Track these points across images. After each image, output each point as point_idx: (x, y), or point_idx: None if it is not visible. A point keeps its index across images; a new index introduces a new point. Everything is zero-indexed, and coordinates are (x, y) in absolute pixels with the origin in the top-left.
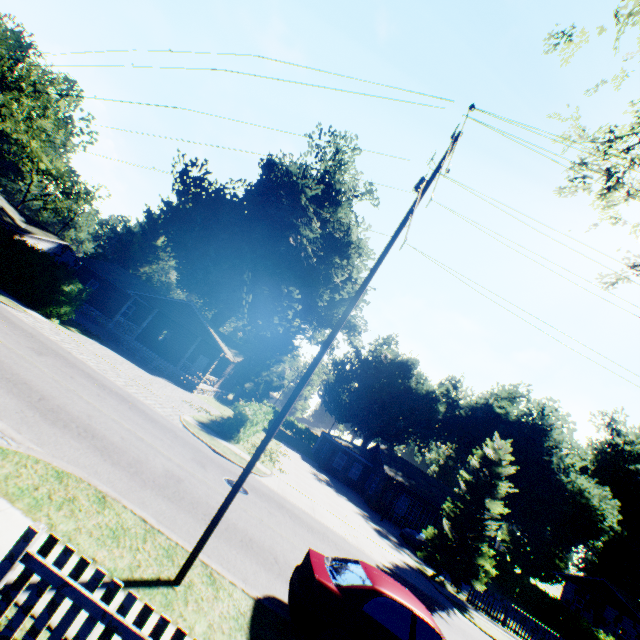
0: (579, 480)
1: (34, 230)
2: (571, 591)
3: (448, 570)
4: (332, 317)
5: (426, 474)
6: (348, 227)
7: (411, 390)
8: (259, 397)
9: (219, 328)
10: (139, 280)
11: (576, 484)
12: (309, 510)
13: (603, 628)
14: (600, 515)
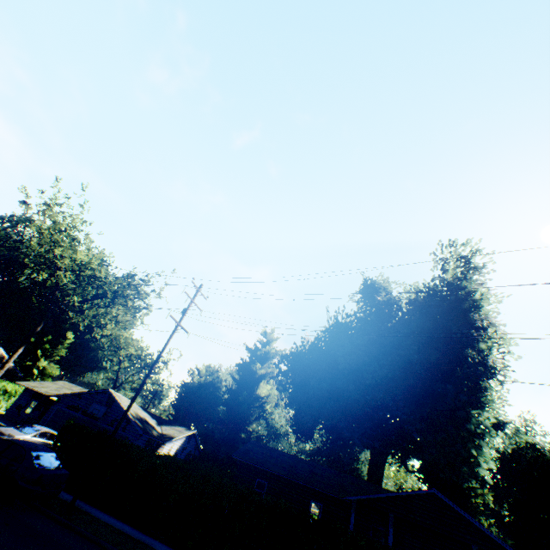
0: None
1: (168, 430)
2: None
3: None
4: None
5: None
6: None
7: None
8: None
9: (381, 484)
10: (284, 453)
11: None
12: None
13: None
14: None
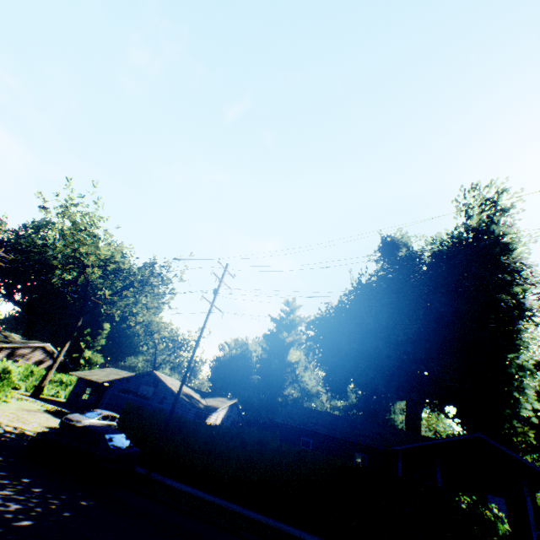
0: None
1: (212, 402)
2: None
3: None
4: None
5: None
6: None
7: None
8: None
9: (419, 432)
10: (322, 412)
11: None
12: None
13: None
14: None
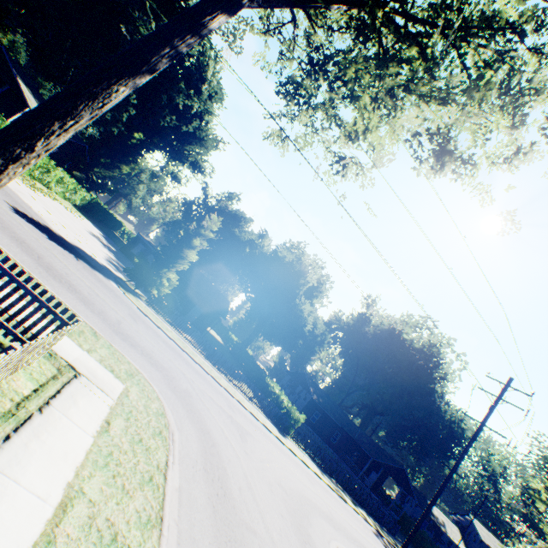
0: (306, 304)
1: None
2: (287, 380)
3: (138, 279)
4: (185, 155)
5: (205, 277)
6: (208, 65)
7: (235, 236)
8: (88, 189)
9: None
10: None
11: (302, 304)
12: (12, 187)
13: (291, 396)
14: (304, 322)
